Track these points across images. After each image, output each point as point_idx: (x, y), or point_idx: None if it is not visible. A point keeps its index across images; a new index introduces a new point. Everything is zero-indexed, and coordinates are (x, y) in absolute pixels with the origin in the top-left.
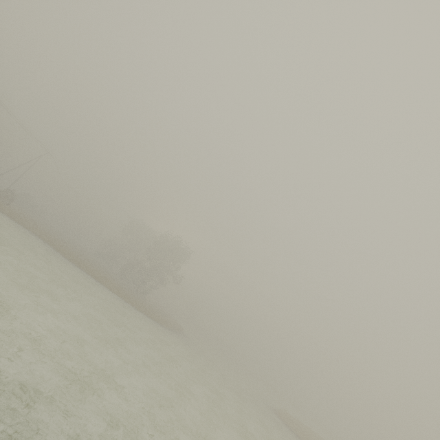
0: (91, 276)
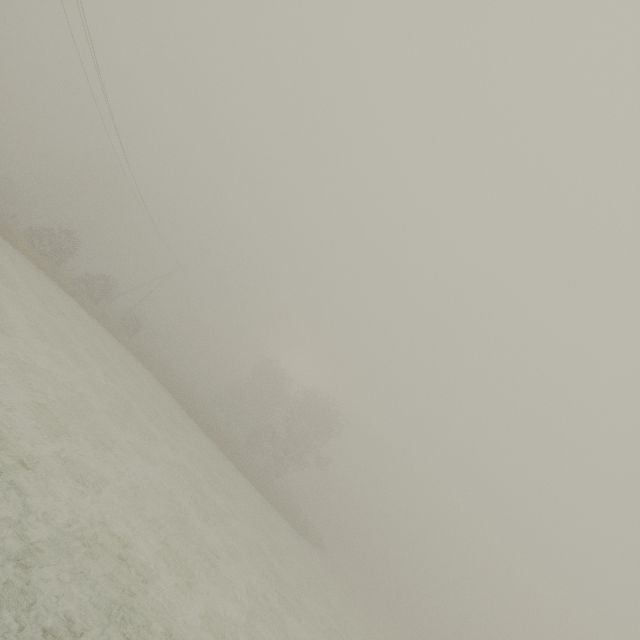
0: (221, 450)
